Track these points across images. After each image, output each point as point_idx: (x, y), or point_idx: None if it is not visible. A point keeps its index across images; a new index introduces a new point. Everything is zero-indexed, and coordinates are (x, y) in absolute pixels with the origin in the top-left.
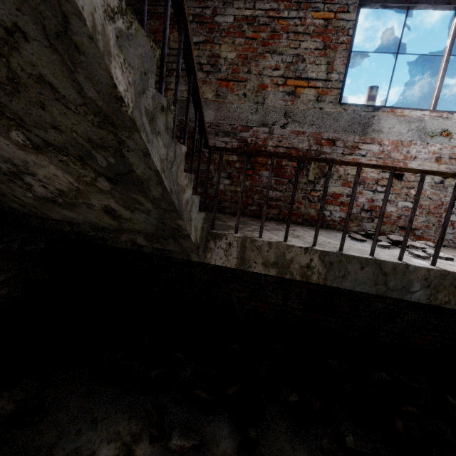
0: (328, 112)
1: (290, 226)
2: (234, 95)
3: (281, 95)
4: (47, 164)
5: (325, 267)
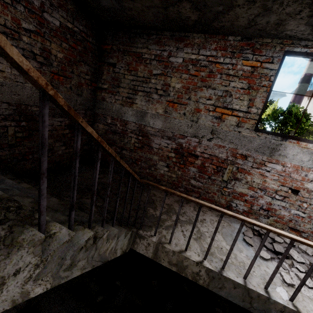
0: (245, 135)
1: (203, 211)
2: (177, 113)
3: (210, 117)
4: None
5: (209, 278)
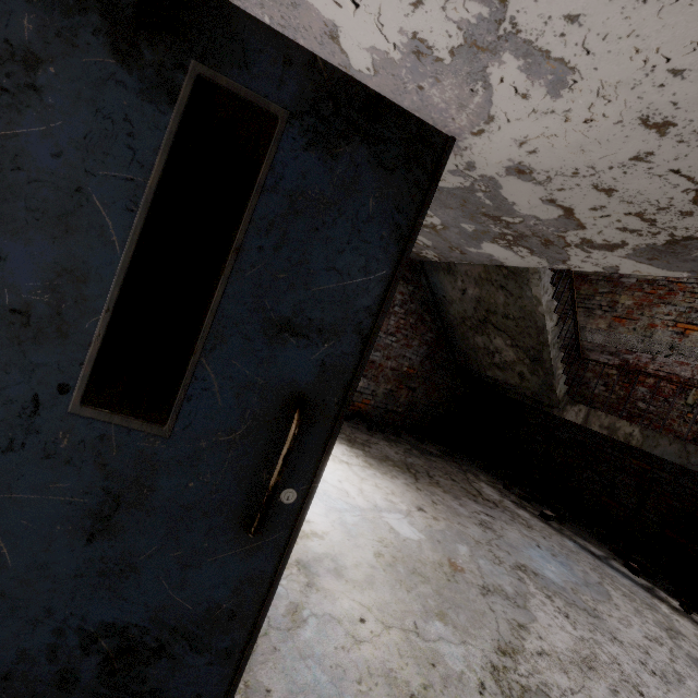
0: None
1: None
2: (625, 328)
3: (669, 333)
4: (510, 351)
5: (643, 437)
